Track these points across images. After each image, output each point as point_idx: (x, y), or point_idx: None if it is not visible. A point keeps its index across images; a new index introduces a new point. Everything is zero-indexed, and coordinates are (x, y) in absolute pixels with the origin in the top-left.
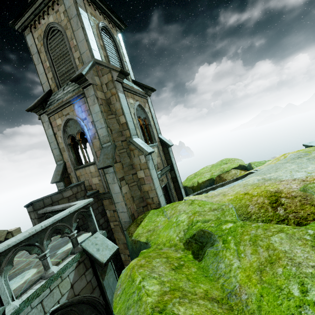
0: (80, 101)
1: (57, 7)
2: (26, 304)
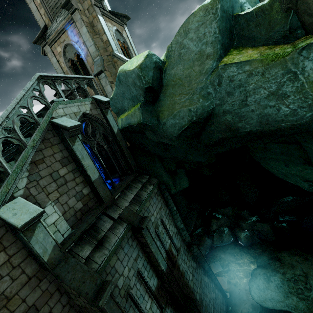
0: (71, 26)
1: None
2: (72, 102)
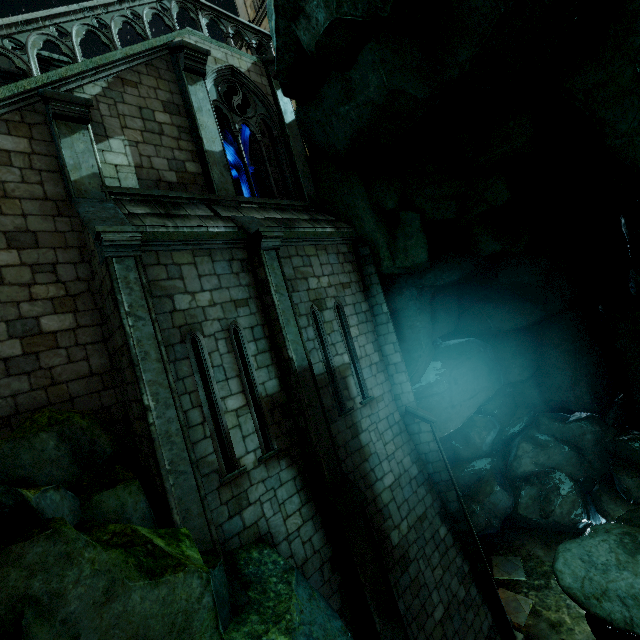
0: None
1: None
2: (216, 44)
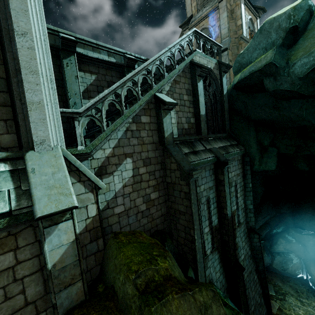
0: (214, 13)
1: None
2: (205, 56)
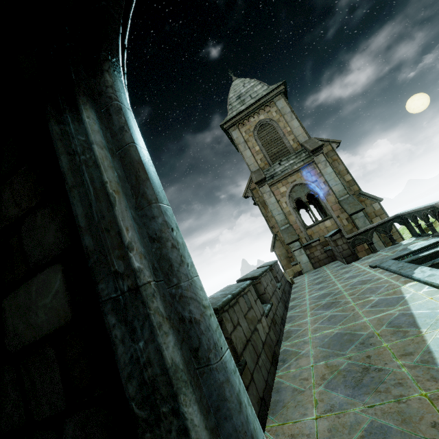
0: (309, 168)
1: (269, 109)
2: None
